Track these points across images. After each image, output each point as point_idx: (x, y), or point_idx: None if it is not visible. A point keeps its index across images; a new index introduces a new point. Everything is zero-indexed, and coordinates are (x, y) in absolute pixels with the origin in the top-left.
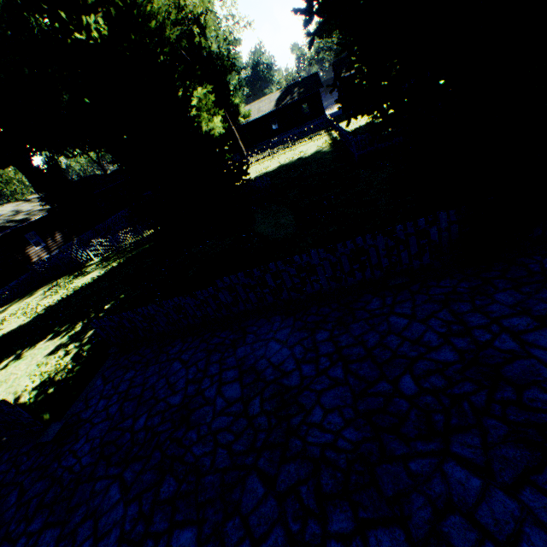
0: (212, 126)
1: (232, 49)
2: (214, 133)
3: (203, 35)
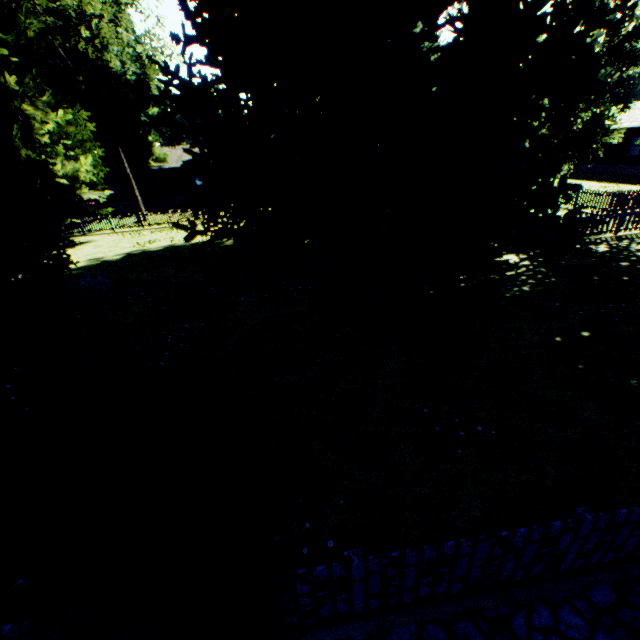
0: (77, 166)
1: (145, 76)
2: (80, 176)
3: (104, 42)
